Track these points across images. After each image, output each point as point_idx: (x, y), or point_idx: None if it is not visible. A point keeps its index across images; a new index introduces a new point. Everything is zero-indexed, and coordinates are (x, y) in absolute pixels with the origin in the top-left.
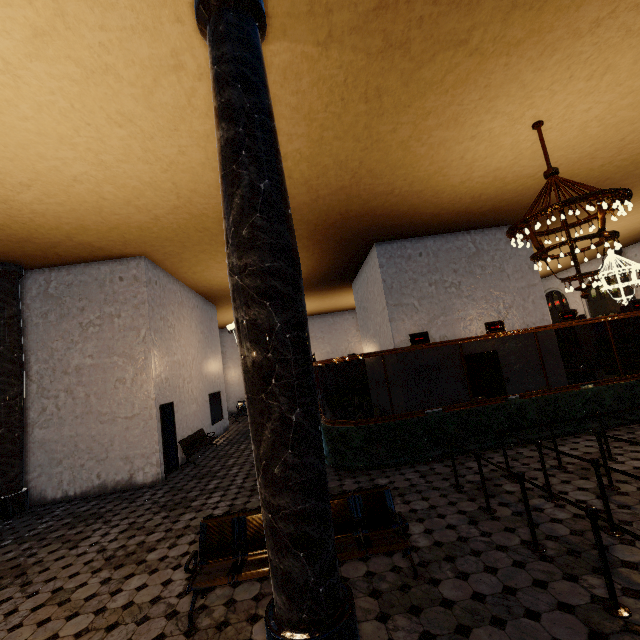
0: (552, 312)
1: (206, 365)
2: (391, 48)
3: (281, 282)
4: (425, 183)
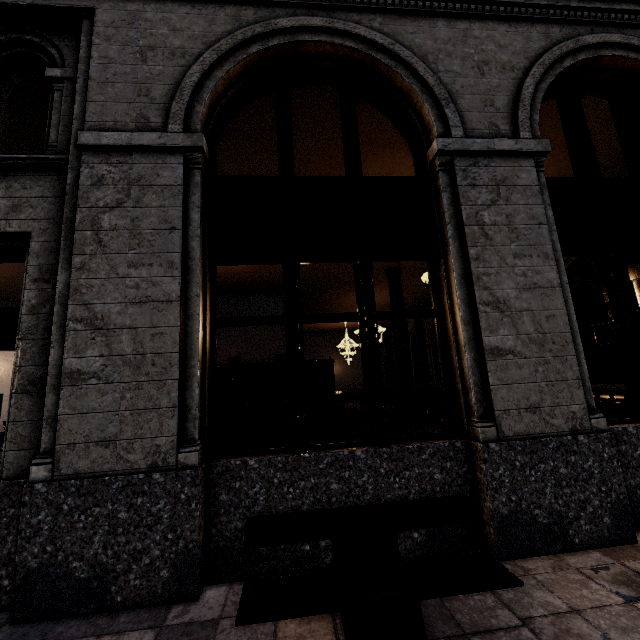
0: None
1: None
2: None
3: None
4: None
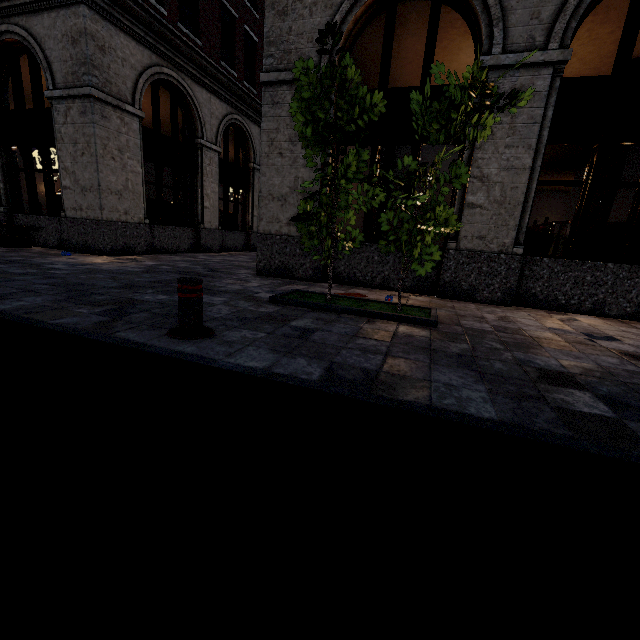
0: None
1: None
2: None
3: None
4: None
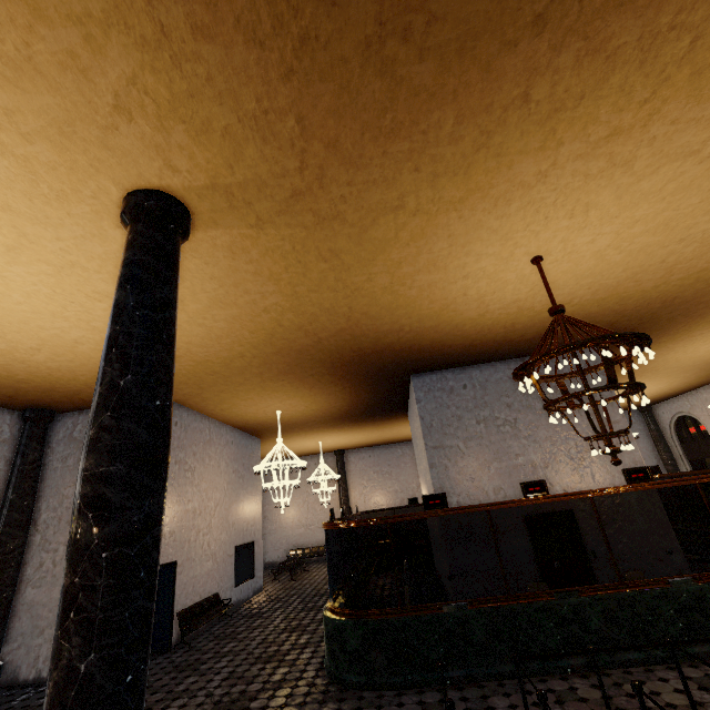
0: (689, 444)
1: (236, 510)
2: (326, 220)
3: (113, 488)
4: (436, 319)
